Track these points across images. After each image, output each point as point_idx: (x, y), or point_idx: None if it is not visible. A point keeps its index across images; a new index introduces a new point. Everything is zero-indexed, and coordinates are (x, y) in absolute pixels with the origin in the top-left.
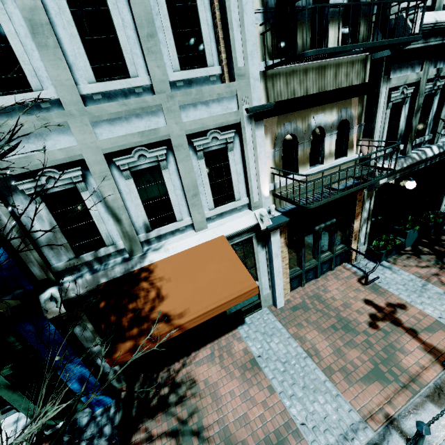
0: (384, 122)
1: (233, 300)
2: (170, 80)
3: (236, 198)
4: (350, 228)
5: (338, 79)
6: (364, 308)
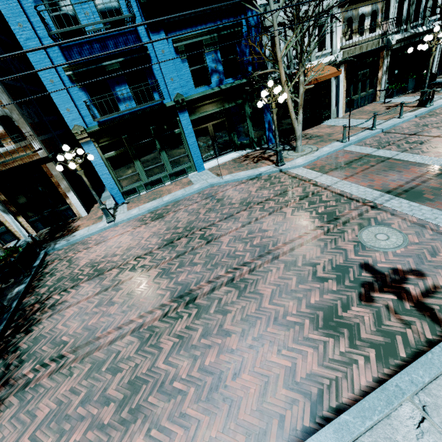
0: (395, 11)
1: (333, 74)
2: None
3: (326, 49)
4: (376, 77)
5: None
6: (383, 108)
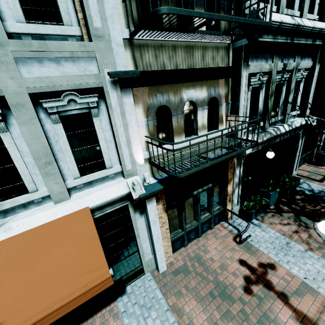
0: (247, 102)
1: (75, 300)
2: (11, 31)
3: (106, 166)
4: (224, 191)
5: (205, 60)
6: (239, 269)
